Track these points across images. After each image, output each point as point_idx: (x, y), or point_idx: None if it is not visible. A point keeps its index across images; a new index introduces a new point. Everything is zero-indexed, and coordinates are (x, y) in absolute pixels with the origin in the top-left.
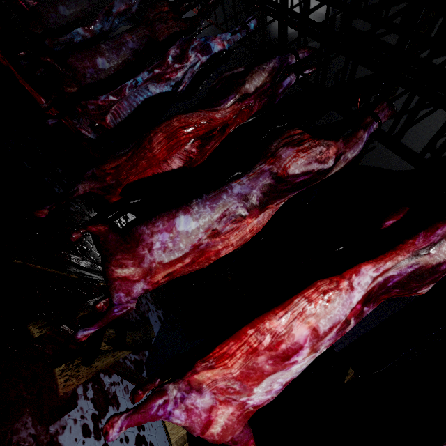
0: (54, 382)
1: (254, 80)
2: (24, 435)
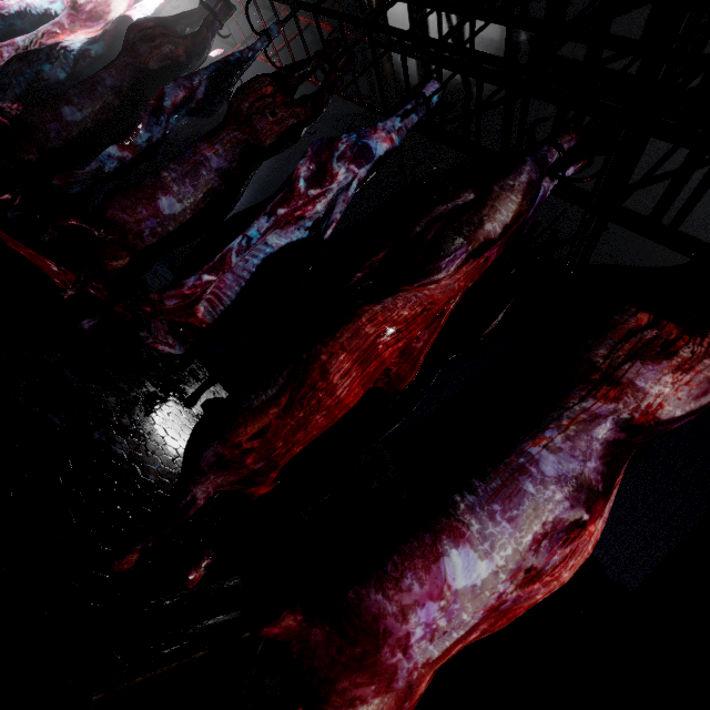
0: None
1: (497, 213)
2: None
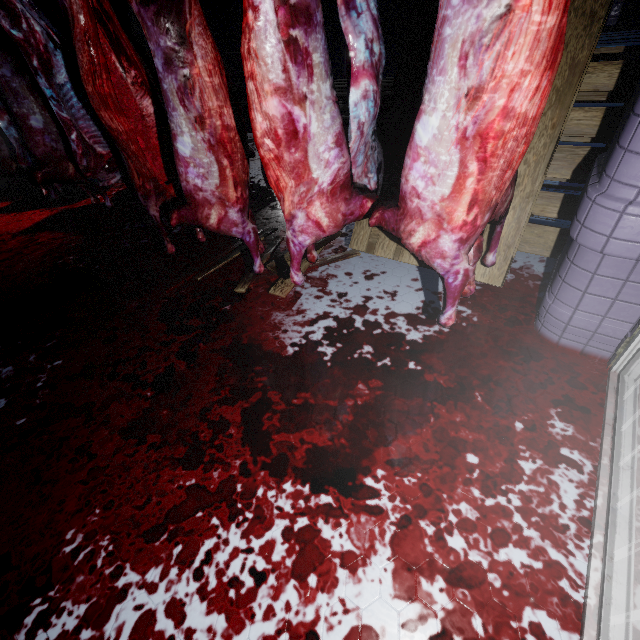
0: (278, 297)
1: None
2: (280, 318)
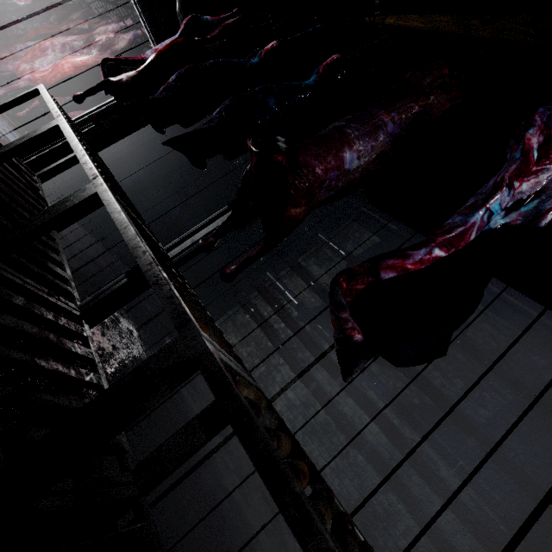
0: None
1: (75, 15)
2: None
